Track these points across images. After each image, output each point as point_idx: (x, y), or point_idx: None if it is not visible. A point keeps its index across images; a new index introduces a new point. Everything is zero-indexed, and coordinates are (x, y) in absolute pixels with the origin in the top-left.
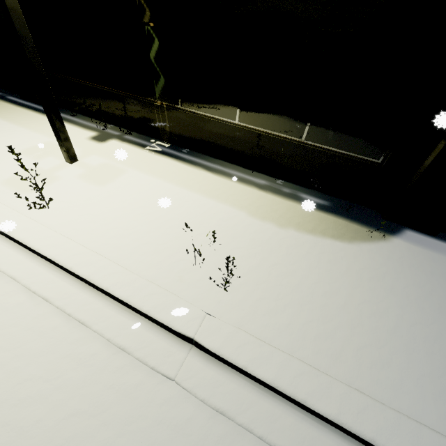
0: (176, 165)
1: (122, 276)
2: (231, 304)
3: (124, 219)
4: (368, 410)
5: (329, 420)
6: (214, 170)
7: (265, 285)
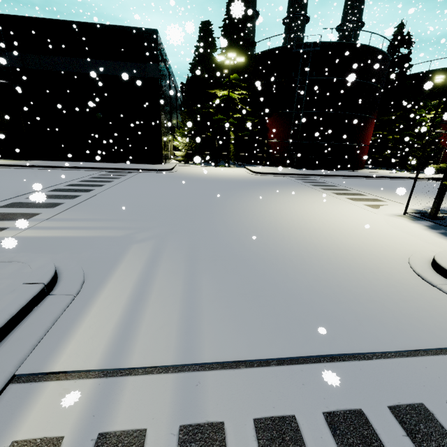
0: None
1: None
2: None
3: None
4: None
5: None
6: None
7: None
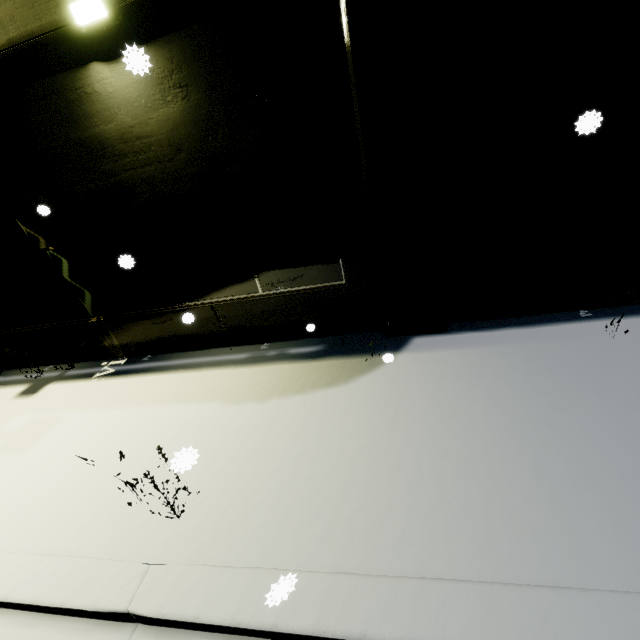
0: (132, 381)
1: (31, 567)
2: (187, 535)
3: (48, 485)
4: (357, 595)
5: (315, 637)
6: (181, 367)
7: (234, 487)
